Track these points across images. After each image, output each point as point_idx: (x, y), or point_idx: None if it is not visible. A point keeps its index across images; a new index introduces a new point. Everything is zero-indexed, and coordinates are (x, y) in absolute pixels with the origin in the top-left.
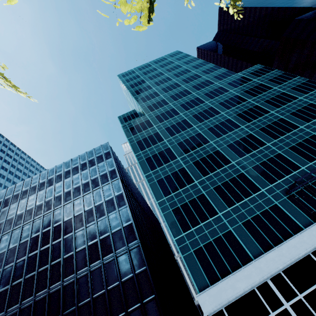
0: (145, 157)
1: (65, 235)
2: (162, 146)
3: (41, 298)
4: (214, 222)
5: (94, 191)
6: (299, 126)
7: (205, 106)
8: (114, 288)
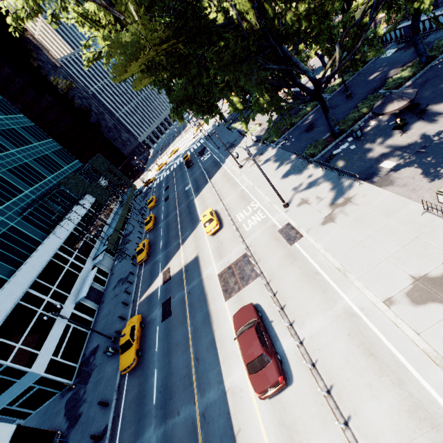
0: None
1: None
2: None
3: None
4: None
5: None
6: (11, 149)
7: None
8: None
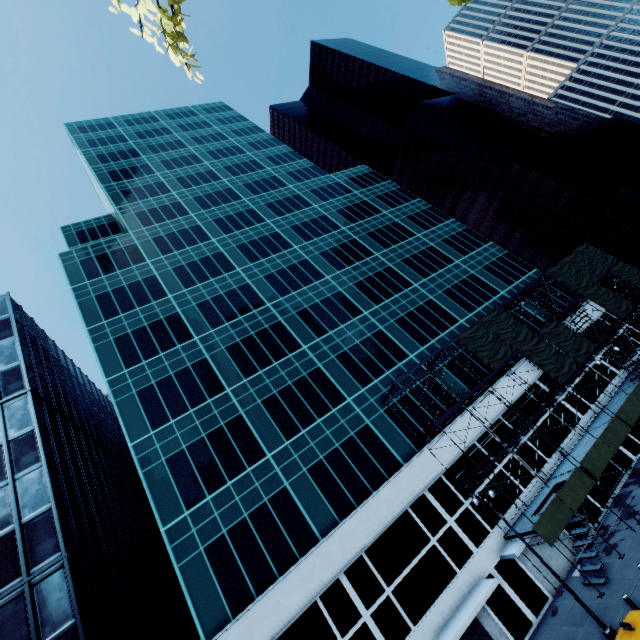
0: (114, 334)
1: None
2: (161, 309)
3: None
4: (255, 476)
5: None
6: (413, 283)
7: (264, 229)
8: None
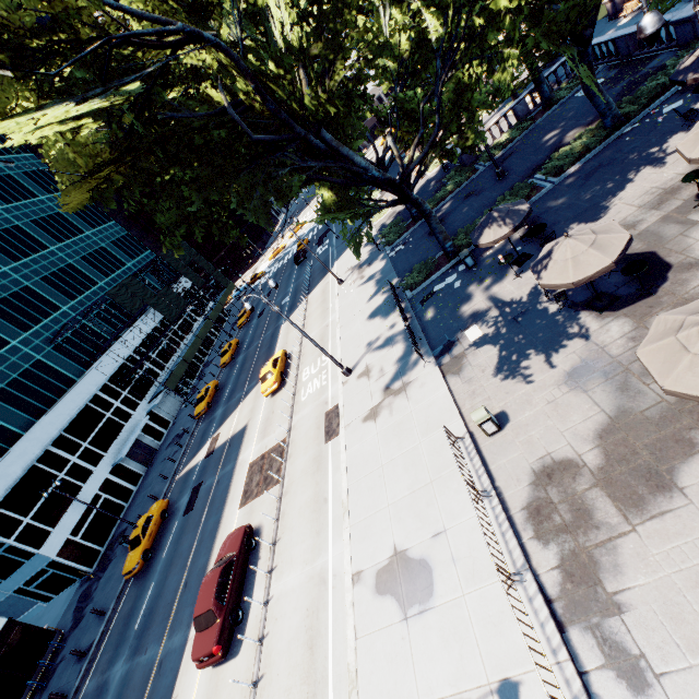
0: None
1: None
2: None
3: None
4: None
5: None
6: (50, 246)
7: None
8: None
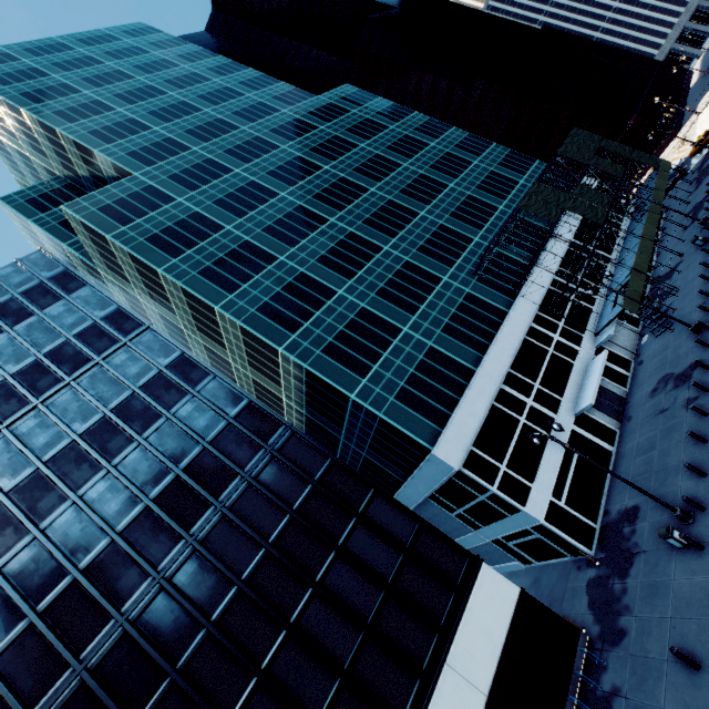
0: (195, 269)
1: (43, 518)
2: (227, 240)
3: (66, 702)
4: (403, 345)
5: (78, 378)
6: (449, 184)
7: (284, 154)
8: (285, 530)
